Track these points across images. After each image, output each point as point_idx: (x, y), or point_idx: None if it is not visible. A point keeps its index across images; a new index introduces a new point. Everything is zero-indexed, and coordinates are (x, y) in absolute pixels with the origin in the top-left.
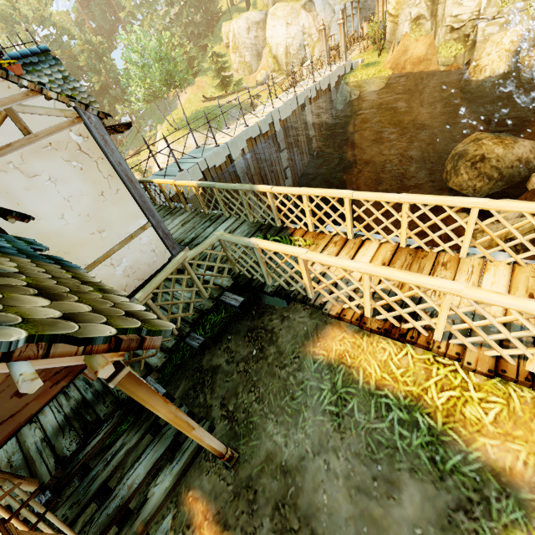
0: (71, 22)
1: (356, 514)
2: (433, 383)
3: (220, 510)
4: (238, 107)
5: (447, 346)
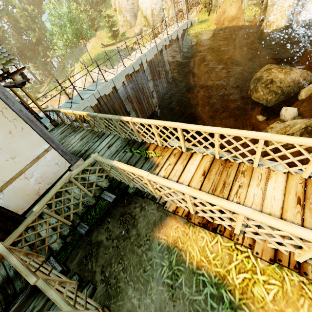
0: None
1: None
2: (233, 266)
3: None
4: (124, 50)
5: (243, 238)
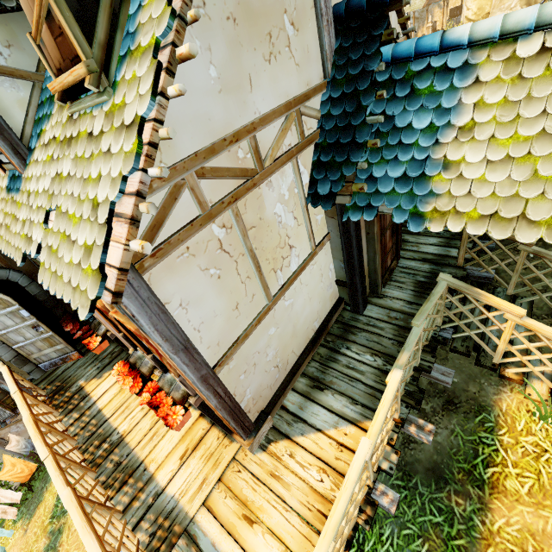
0: None
1: None
2: None
3: None
4: None
5: None
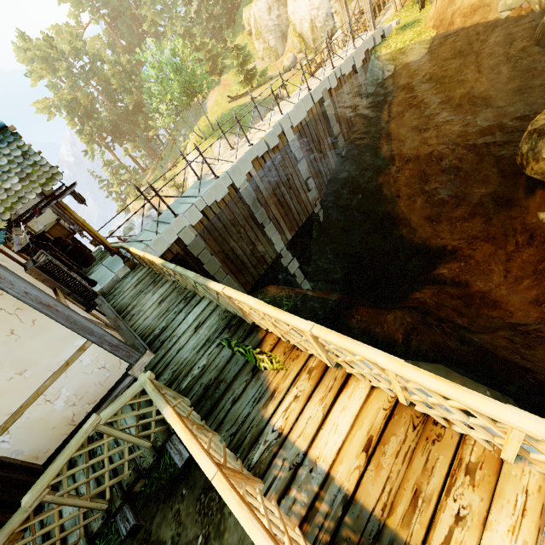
0: (104, 45)
1: None
2: None
3: None
4: (263, 103)
5: None
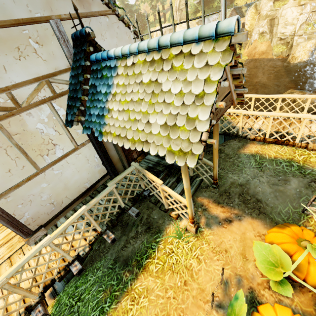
0: None
1: (273, 191)
2: (297, 154)
3: (215, 199)
4: None
5: (301, 144)
